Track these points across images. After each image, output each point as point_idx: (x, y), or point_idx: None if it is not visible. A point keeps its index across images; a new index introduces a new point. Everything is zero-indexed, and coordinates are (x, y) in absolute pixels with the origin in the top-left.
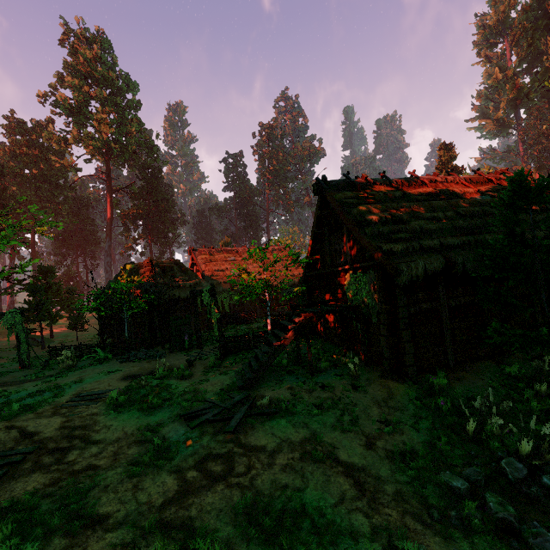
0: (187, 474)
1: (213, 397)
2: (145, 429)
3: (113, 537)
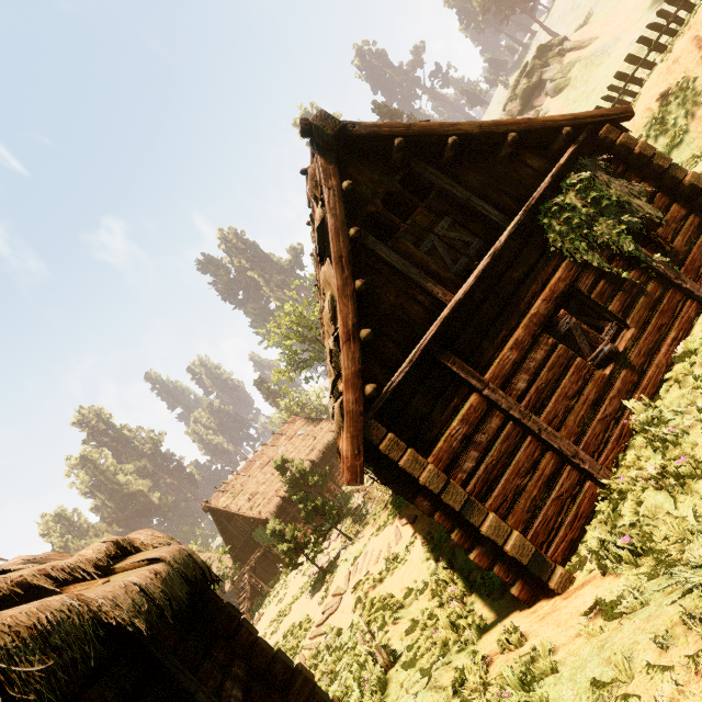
0: None
1: None
2: None
3: None
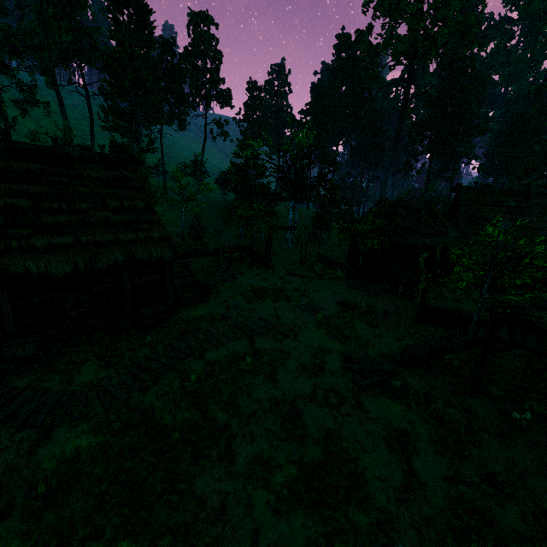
0: (318, 391)
1: (372, 354)
2: (322, 349)
3: (275, 392)
